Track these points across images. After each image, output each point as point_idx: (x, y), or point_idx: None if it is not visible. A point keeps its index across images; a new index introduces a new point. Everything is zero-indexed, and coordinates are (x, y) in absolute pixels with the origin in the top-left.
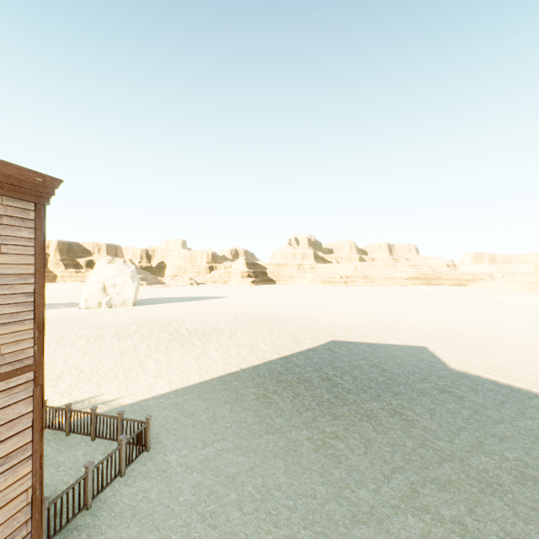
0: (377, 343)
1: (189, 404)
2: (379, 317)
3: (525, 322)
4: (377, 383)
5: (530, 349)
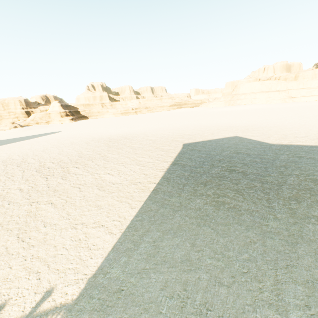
0: (211, 139)
1: (165, 249)
2: (184, 126)
3: (248, 117)
4: (262, 163)
5: (277, 127)
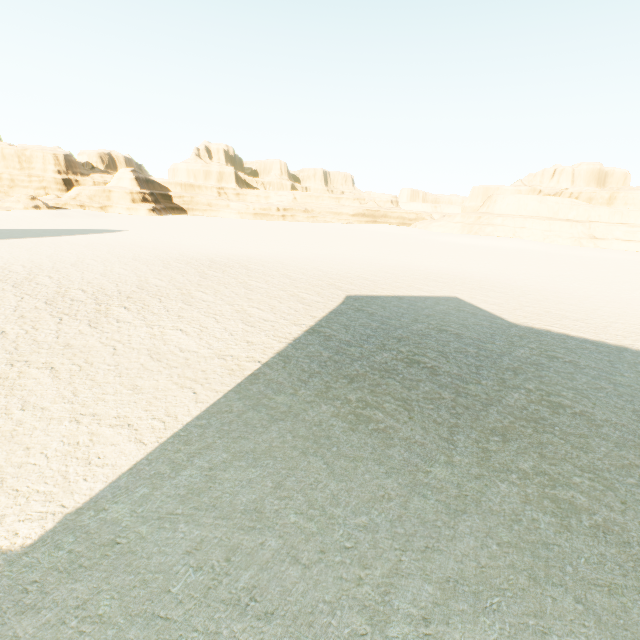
0: (404, 296)
1: (225, 485)
2: (365, 260)
3: (496, 263)
4: (476, 358)
5: (540, 293)
